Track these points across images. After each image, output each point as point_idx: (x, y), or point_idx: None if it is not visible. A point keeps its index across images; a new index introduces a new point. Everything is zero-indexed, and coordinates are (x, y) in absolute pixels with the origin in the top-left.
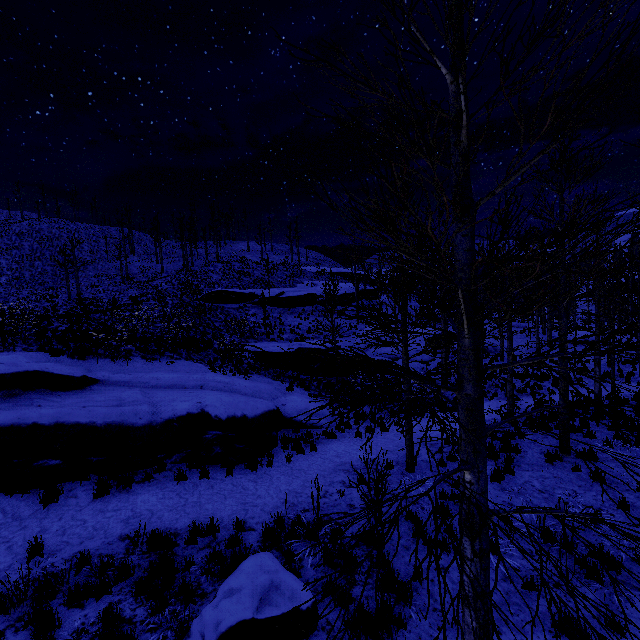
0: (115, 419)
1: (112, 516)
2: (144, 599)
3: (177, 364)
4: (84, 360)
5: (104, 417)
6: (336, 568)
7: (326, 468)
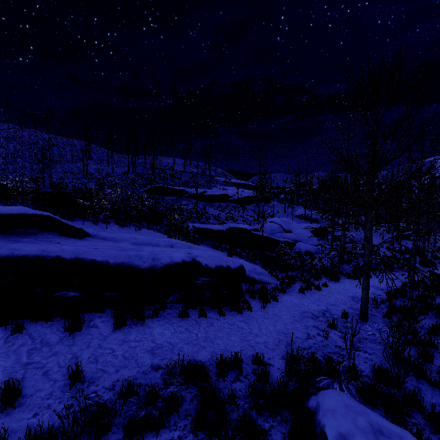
0: (124, 260)
1: (136, 346)
2: (204, 436)
3: (142, 231)
4: (72, 221)
5: (115, 258)
6: (376, 406)
7: (294, 315)
